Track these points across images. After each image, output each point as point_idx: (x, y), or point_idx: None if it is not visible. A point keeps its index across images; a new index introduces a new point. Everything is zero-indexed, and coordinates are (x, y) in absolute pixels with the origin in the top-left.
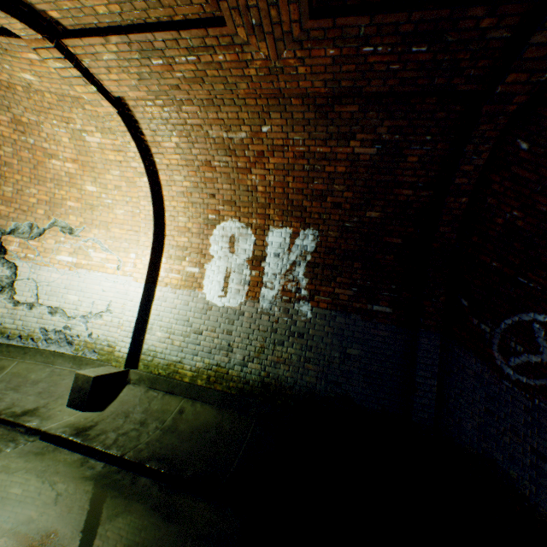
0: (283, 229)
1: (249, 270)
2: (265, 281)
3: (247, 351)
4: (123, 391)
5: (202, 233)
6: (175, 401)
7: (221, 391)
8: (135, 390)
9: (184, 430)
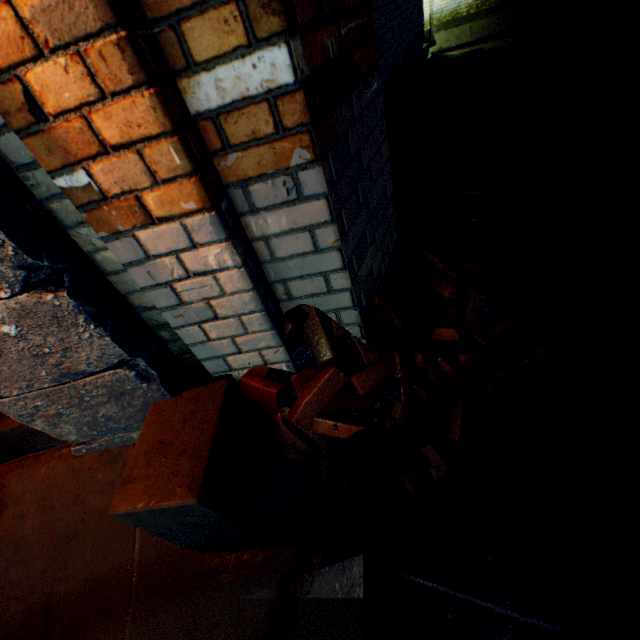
0: None
1: None
2: None
3: None
4: (434, 38)
5: None
6: (463, 28)
7: (486, 10)
8: (440, 35)
9: (477, 33)
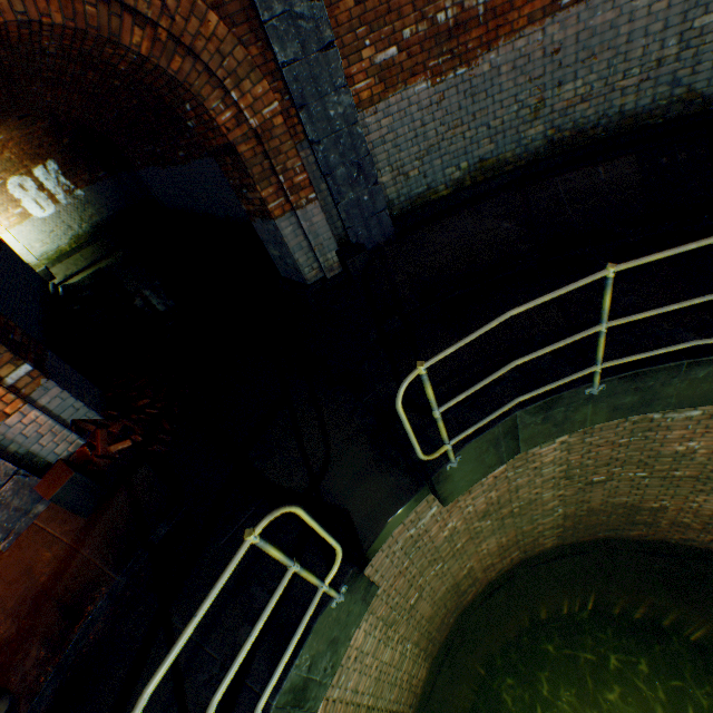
0: (39, 168)
1: (43, 194)
2: (55, 193)
3: (78, 223)
4: (55, 270)
5: (5, 193)
6: (76, 257)
7: (85, 242)
8: (59, 267)
9: (91, 256)
